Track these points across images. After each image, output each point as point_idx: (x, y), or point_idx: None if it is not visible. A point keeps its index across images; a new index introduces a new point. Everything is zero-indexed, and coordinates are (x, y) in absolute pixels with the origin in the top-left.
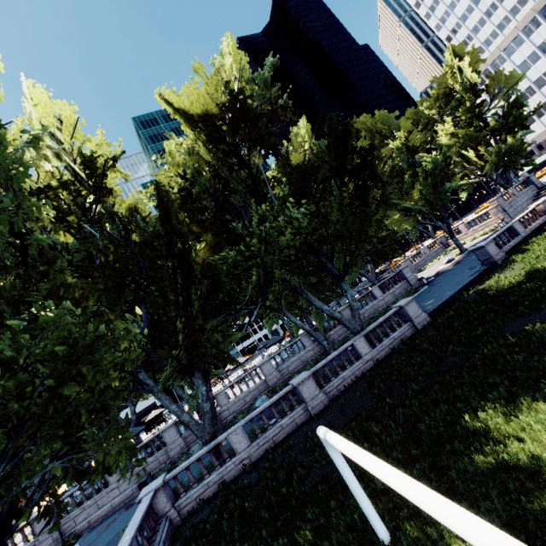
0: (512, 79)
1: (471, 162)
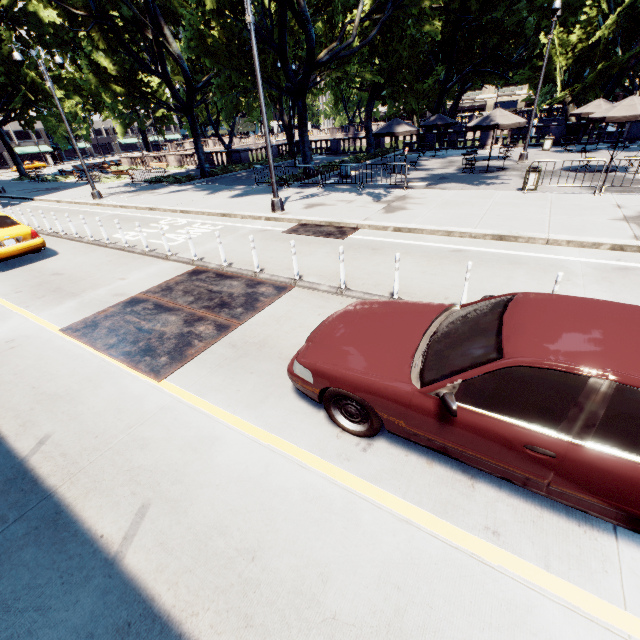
0: None
1: None
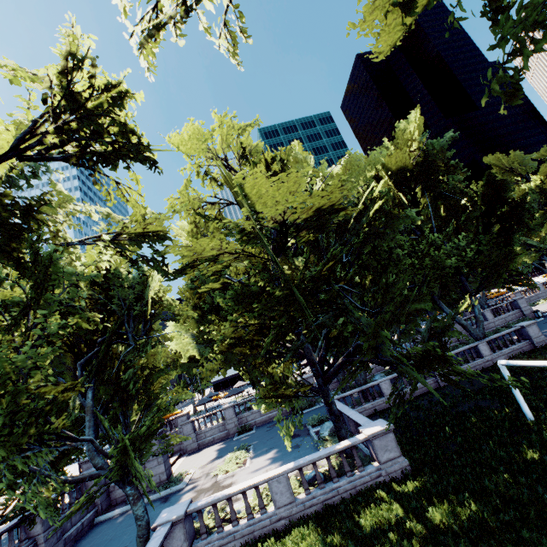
0: None
1: None
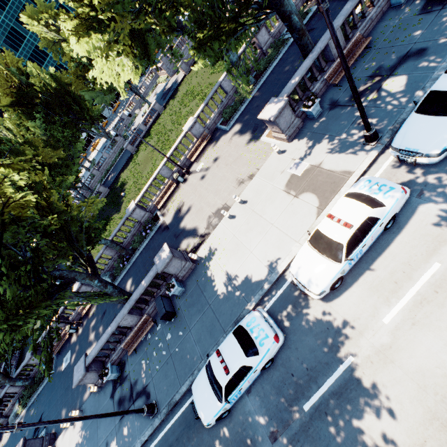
0: None
1: None
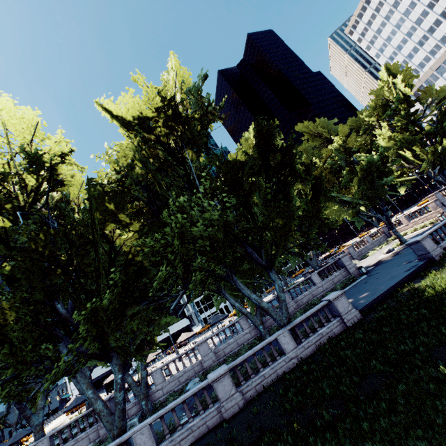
0: (444, 91)
1: (408, 161)
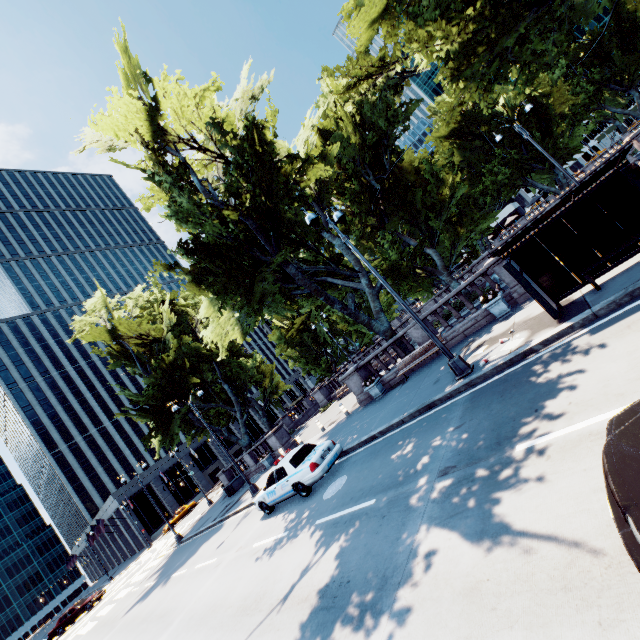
0: None
1: None
